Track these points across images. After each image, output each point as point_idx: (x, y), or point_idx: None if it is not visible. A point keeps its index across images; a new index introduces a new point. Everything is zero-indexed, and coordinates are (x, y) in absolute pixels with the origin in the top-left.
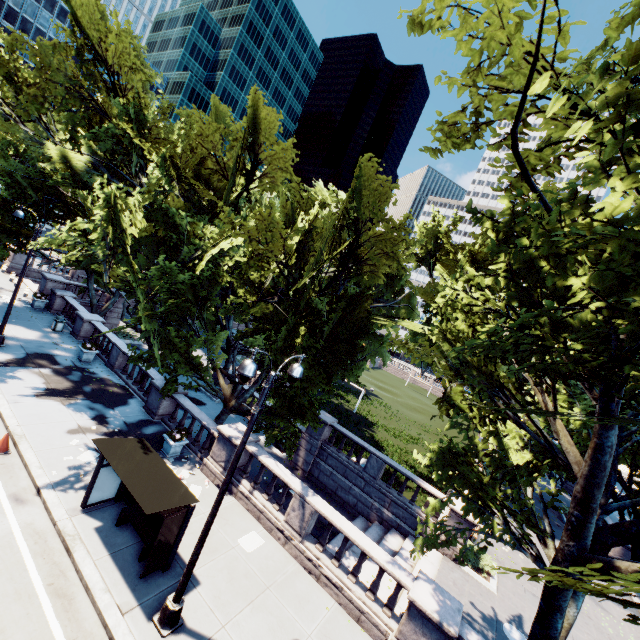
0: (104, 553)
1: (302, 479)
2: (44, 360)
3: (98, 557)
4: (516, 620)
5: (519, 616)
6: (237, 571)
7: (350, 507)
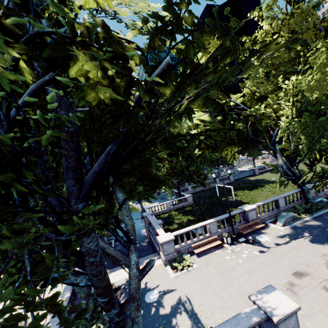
0: None
1: (146, 242)
2: None
3: None
4: (165, 290)
5: (172, 289)
6: None
7: (155, 250)
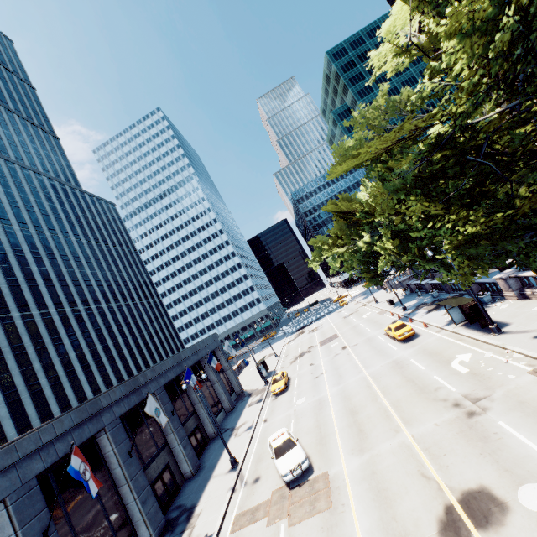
0: (469, 330)
1: None
2: (422, 305)
3: (467, 331)
4: None
5: None
6: (531, 316)
7: None
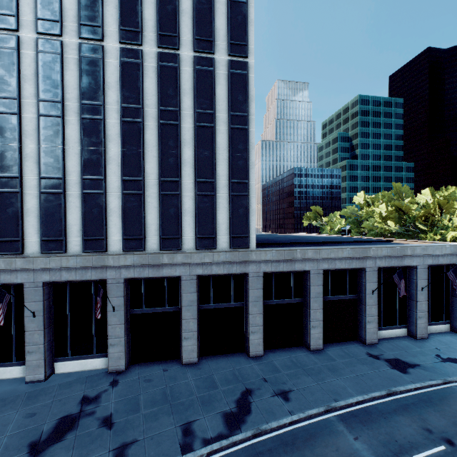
0: None
1: None
2: None
3: None
4: None
5: None
6: None
7: None
